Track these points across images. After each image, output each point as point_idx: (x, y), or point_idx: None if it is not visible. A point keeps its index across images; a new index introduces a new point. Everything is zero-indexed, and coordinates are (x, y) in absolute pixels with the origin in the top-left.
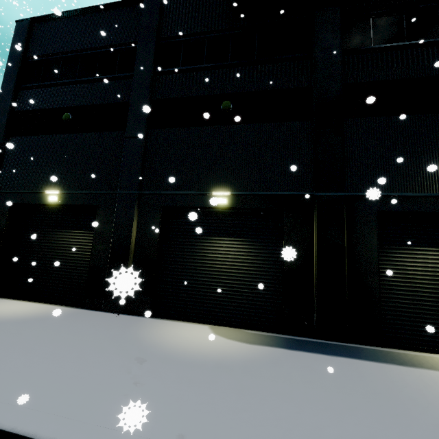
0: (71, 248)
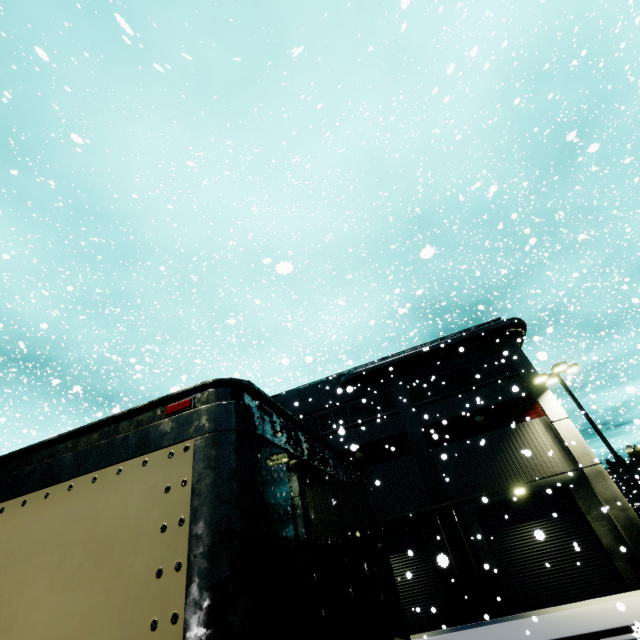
0: None
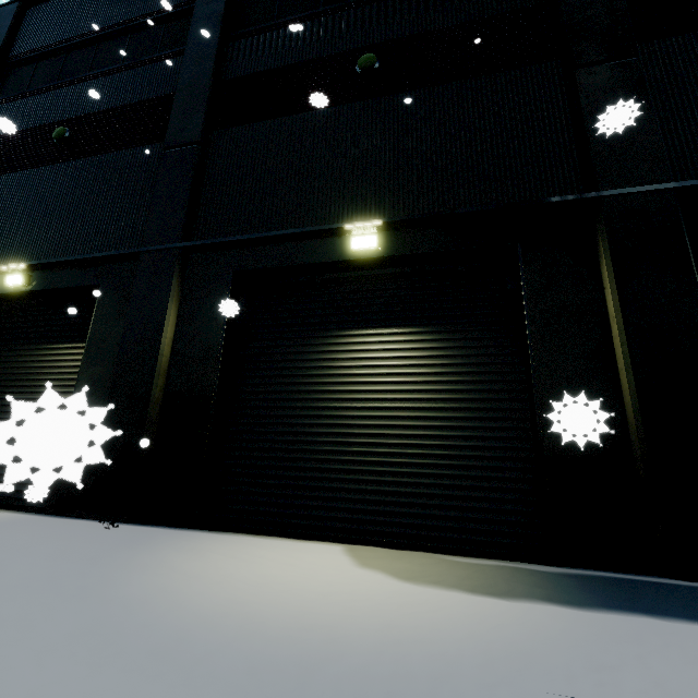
0: (42, 382)
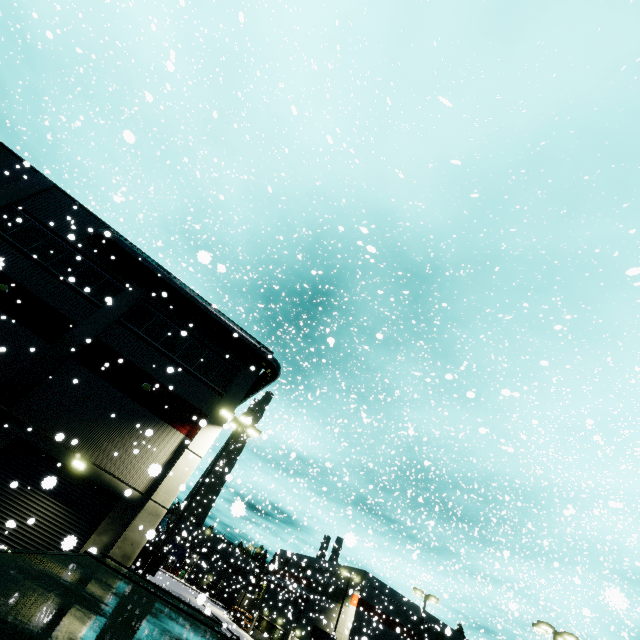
0: None
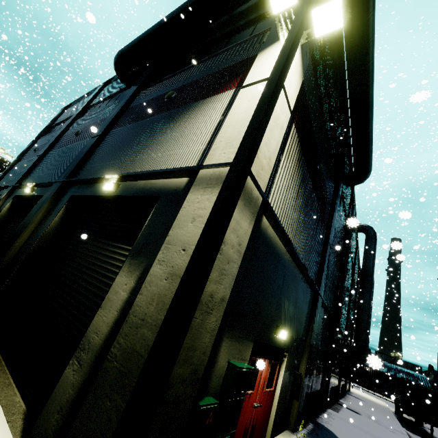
0: None
